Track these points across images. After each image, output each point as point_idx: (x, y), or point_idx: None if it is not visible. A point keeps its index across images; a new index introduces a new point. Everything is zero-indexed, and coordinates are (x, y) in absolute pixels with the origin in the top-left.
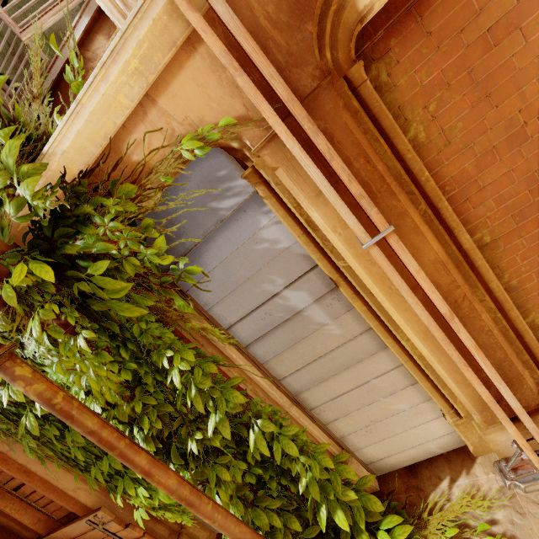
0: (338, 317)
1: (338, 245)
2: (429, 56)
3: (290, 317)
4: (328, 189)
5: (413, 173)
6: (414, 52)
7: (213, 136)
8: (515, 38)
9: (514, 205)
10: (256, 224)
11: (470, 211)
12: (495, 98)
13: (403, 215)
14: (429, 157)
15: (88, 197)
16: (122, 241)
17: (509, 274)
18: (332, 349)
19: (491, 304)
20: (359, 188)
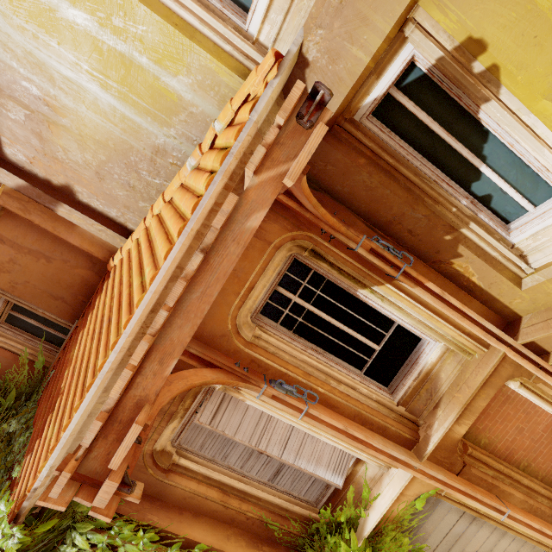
0: (481, 527)
1: (481, 509)
2: (480, 419)
3: (459, 537)
4: (483, 508)
5: (497, 469)
6: (475, 420)
7: (426, 496)
8: (507, 406)
9: (531, 449)
10: (435, 505)
11: (515, 457)
12: (508, 422)
13: (503, 491)
14: (492, 446)
15: (377, 540)
16: (391, 551)
17: (541, 472)
18: (482, 543)
19: (545, 501)
20: (494, 503)
